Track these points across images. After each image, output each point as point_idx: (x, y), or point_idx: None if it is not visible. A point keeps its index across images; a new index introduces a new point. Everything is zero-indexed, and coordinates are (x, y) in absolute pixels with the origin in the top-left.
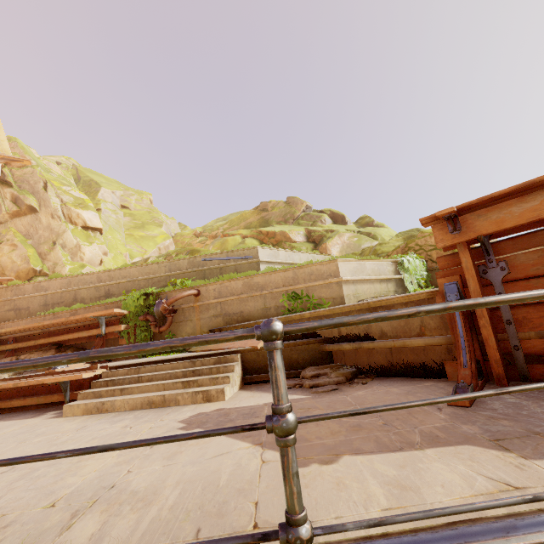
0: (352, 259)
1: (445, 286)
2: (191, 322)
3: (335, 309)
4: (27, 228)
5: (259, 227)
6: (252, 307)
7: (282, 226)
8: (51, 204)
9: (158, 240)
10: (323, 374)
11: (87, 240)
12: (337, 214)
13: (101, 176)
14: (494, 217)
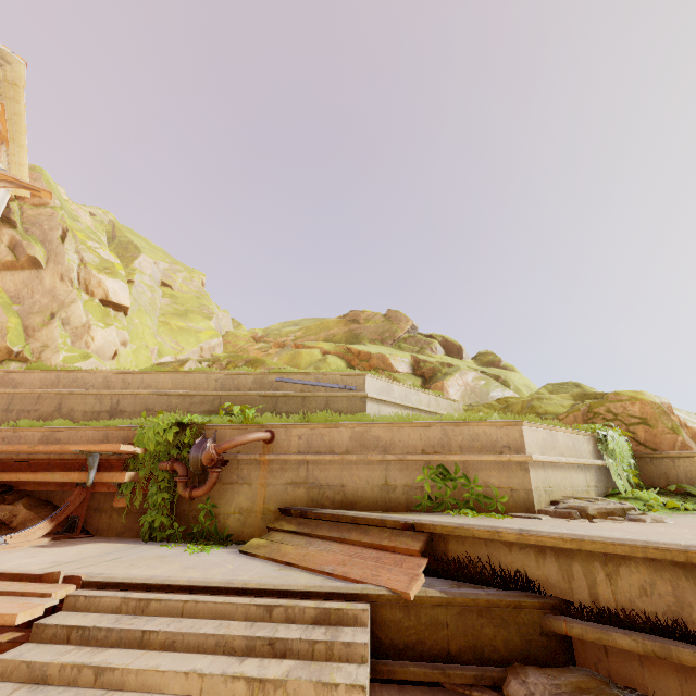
0: (541, 424)
1: None
2: (250, 488)
3: (586, 542)
4: (19, 287)
5: (345, 342)
6: (362, 479)
7: (378, 347)
8: (65, 261)
9: (202, 337)
10: None
11: (103, 320)
12: (452, 343)
13: (144, 240)
14: None
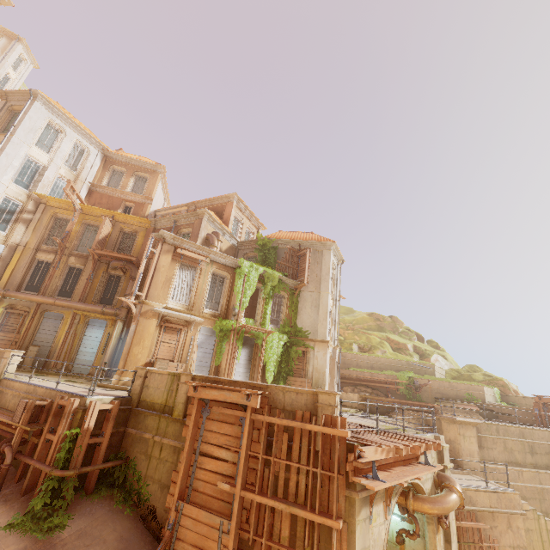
0: (486, 386)
1: (535, 409)
2: (427, 392)
3: (501, 405)
4: None
5: (378, 330)
6: (452, 393)
7: (395, 336)
8: None
9: None
10: (502, 421)
11: None
12: (420, 336)
13: None
14: (547, 400)
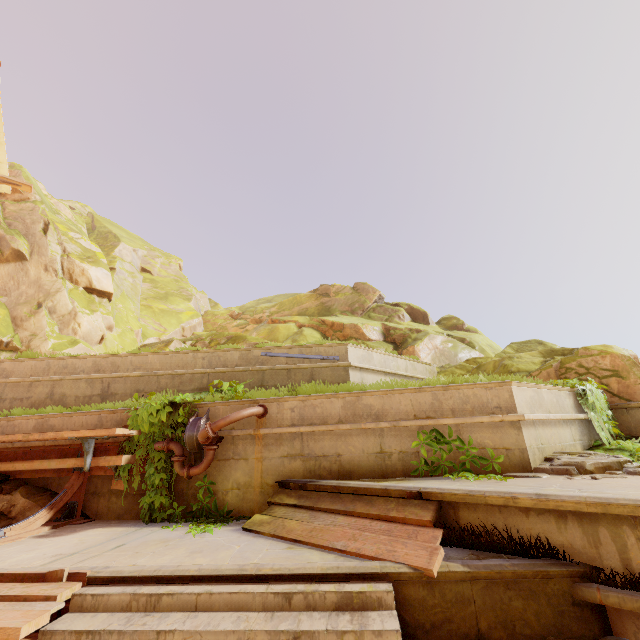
0: (527, 383)
1: None
2: (246, 463)
3: (613, 506)
4: (5, 280)
5: (318, 315)
6: (357, 448)
7: (350, 317)
8: (48, 252)
9: (183, 318)
10: None
11: (89, 307)
12: (417, 310)
13: (122, 229)
14: None
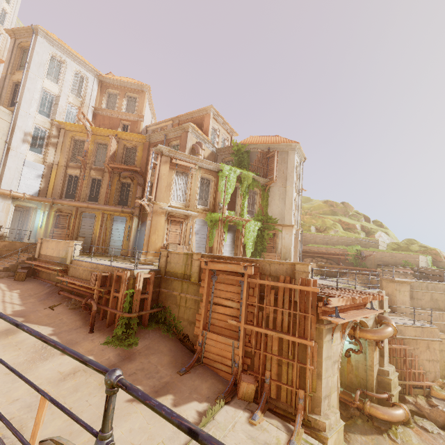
0: (420, 255)
1: None
2: (371, 261)
3: (432, 269)
4: None
5: (331, 215)
6: (391, 261)
7: (346, 218)
8: None
9: None
10: (431, 280)
11: None
12: (367, 217)
13: None
14: None
